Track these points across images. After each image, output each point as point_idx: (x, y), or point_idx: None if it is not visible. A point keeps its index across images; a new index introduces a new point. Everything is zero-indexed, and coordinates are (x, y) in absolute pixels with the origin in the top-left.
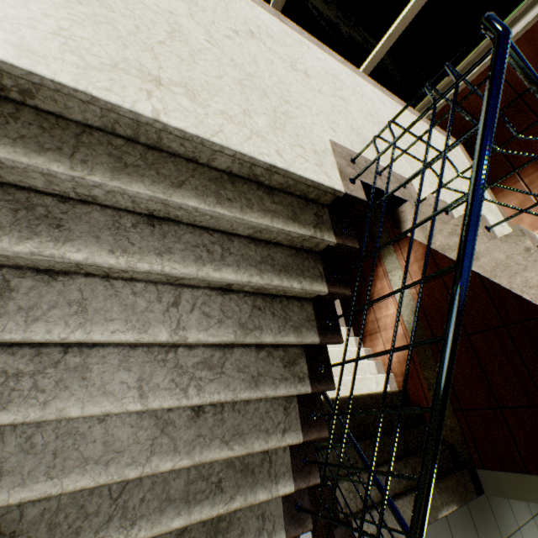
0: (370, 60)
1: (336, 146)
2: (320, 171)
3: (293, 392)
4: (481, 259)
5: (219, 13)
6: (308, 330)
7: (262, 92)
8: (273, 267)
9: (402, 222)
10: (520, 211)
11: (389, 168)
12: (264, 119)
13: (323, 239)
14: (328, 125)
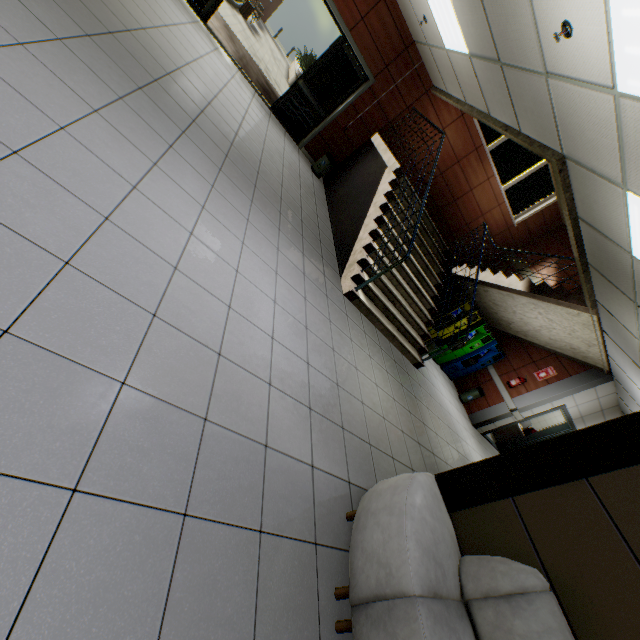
0: None
1: None
2: None
3: None
4: None
5: None
6: None
7: None
8: None
9: None
10: None
11: None
12: None
13: None
14: None
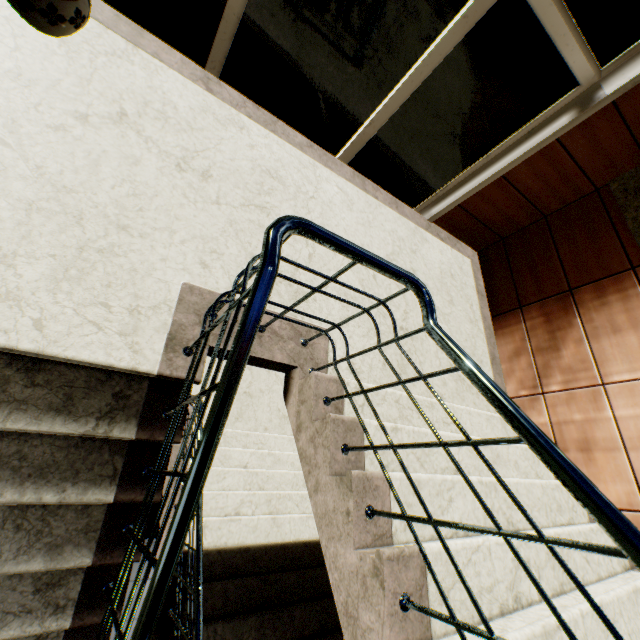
0: (350, 144)
1: (193, 293)
2: (124, 342)
3: (34, 631)
4: (319, 494)
5: (66, 88)
6: (77, 548)
7: (75, 218)
8: (17, 472)
9: (289, 391)
10: (370, 447)
11: (195, 366)
12: (45, 266)
13: (109, 436)
14: (197, 258)
